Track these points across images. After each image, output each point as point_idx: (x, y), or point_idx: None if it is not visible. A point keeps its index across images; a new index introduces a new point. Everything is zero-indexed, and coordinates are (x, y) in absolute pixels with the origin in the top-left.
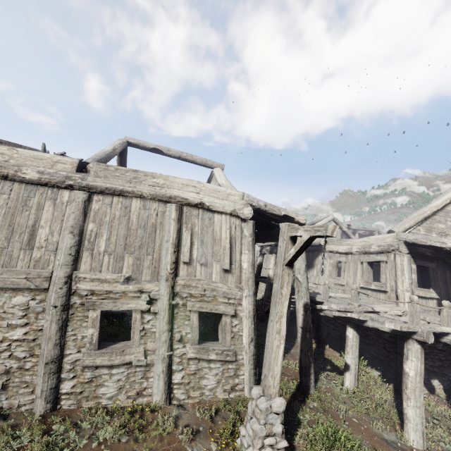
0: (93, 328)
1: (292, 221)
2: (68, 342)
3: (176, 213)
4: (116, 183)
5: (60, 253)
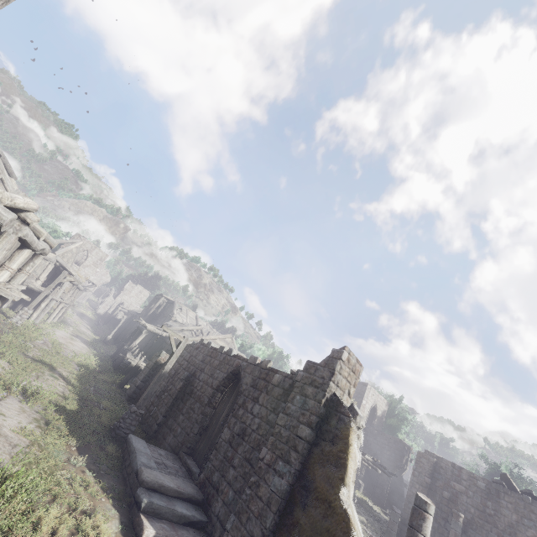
0: None
1: None
2: None
3: None
4: None
5: None
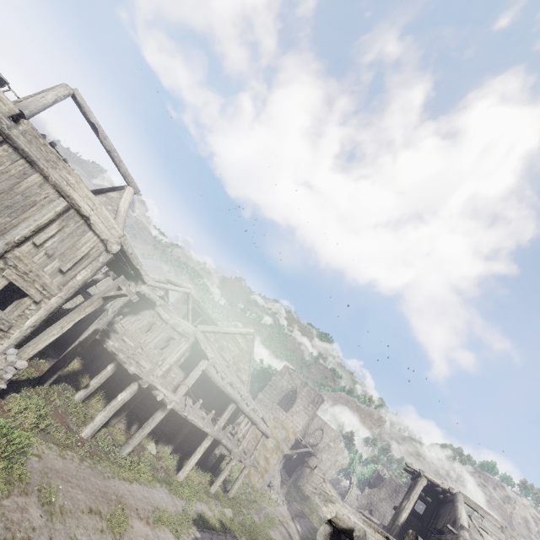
0: None
1: (140, 275)
2: None
3: (62, 209)
4: (35, 153)
5: None
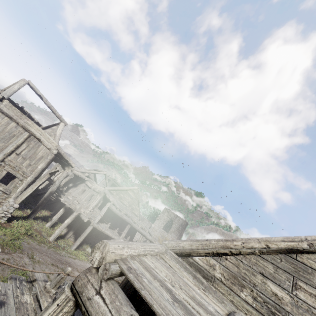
0: None
1: (69, 164)
2: None
3: (27, 137)
4: (11, 113)
5: None
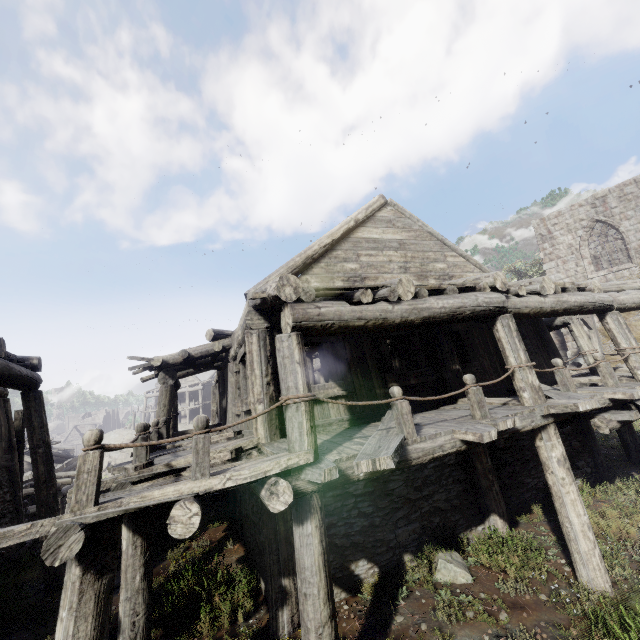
0: None
1: None
2: None
3: None
4: None
5: None
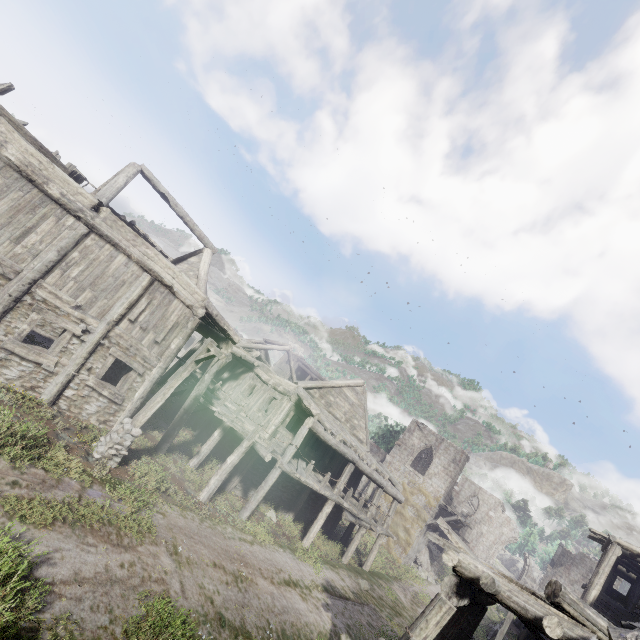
0: (28, 326)
1: (229, 336)
2: (2, 325)
3: (147, 283)
4: (117, 236)
5: (40, 261)
